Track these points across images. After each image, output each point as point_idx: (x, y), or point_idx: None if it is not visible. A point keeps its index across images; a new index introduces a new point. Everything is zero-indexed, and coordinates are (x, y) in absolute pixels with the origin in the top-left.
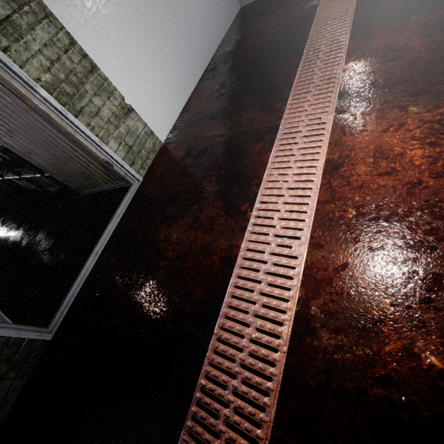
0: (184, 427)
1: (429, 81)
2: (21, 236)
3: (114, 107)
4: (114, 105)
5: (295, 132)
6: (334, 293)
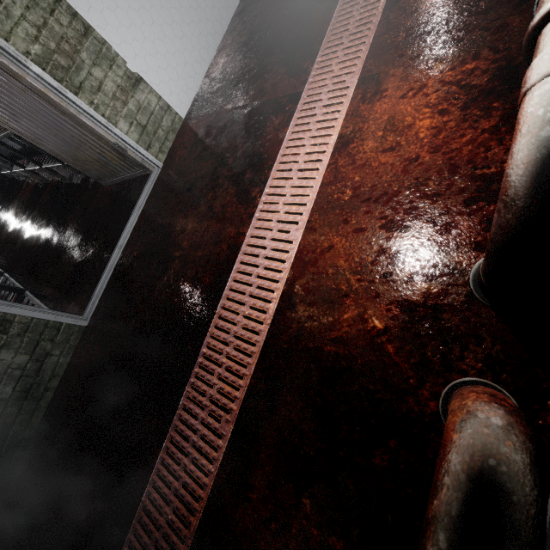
0: (189, 383)
1: (467, 25)
2: (51, 233)
3: (118, 78)
4: (118, 76)
5: (322, 99)
6: (316, 273)
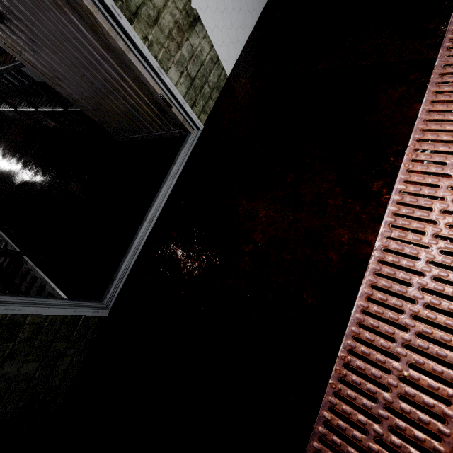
0: None
1: None
2: (49, 185)
3: (177, 11)
4: (177, 9)
5: None
6: None
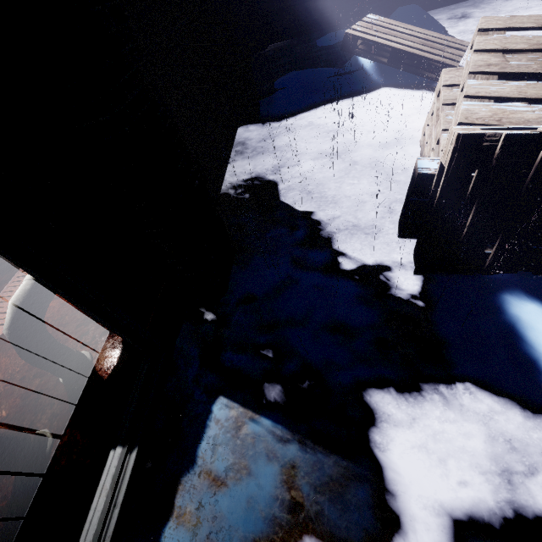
0: None
1: None
2: None
3: None
4: None
5: None
6: None
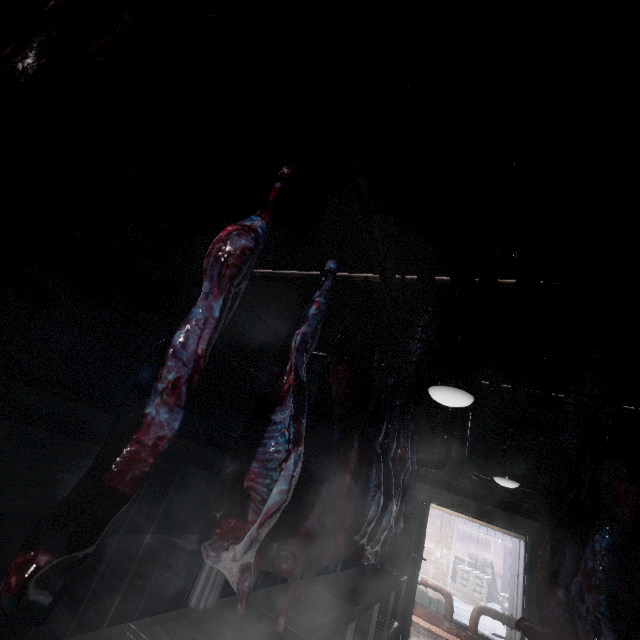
0: None
1: None
2: None
3: None
4: None
5: None
6: (452, 633)
